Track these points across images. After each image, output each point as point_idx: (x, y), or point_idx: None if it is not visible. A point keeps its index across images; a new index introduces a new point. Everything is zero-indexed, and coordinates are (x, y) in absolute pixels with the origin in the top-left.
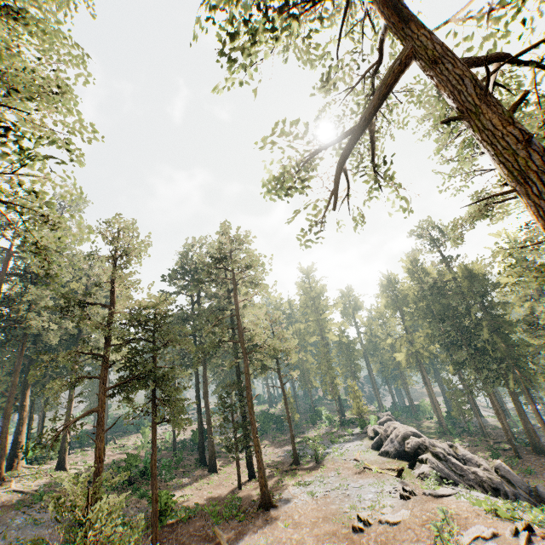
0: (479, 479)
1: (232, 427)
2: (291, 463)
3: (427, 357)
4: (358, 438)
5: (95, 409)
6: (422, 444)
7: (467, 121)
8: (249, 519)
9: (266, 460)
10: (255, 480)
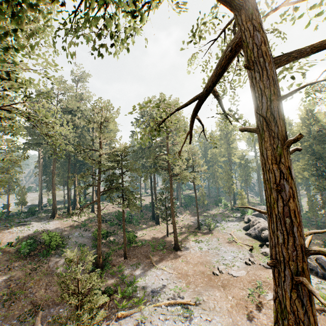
0: None
1: (164, 210)
2: (196, 228)
3: (300, 178)
4: (238, 221)
5: (95, 201)
6: None
7: (259, 135)
8: (167, 253)
9: (185, 222)
10: None
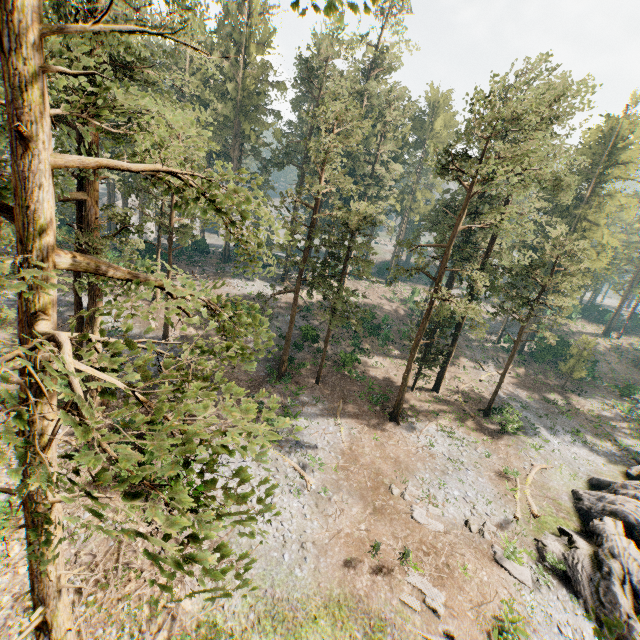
0: (623, 632)
1: (420, 347)
2: (480, 409)
3: None
4: (612, 458)
5: (293, 290)
6: (601, 538)
7: None
8: (374, 414)
9: (479, 387)
10: (431, 394)
